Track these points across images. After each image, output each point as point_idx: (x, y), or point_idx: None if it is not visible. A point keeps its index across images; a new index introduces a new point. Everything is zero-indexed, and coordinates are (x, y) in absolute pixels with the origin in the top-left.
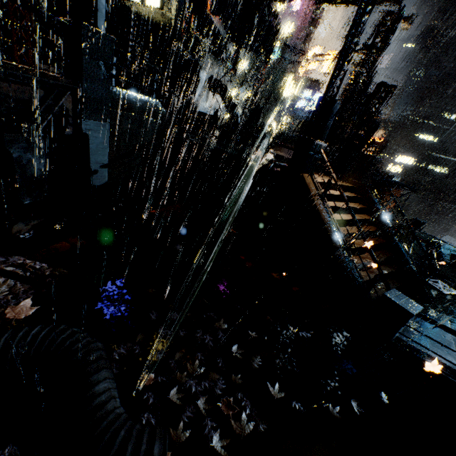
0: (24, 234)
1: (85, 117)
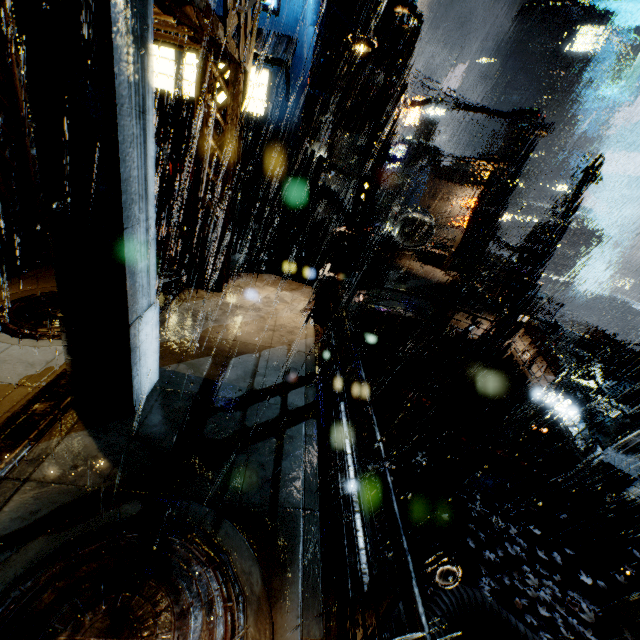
0: None
1: None
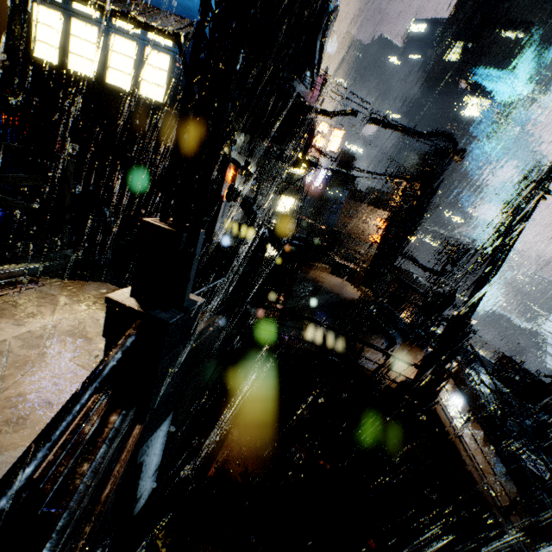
0: None
1: (143, 441)
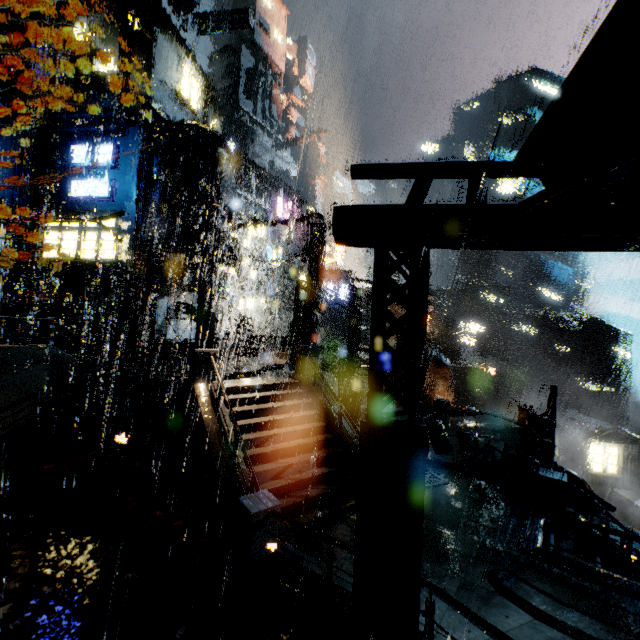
0: None
1: None
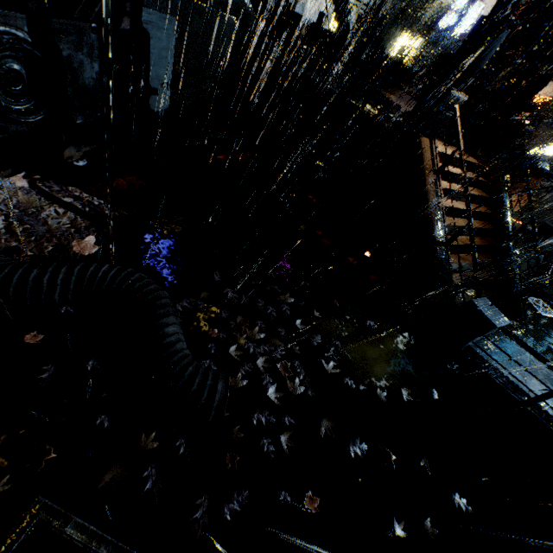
0: (76, 161)
1: (146, 3)
